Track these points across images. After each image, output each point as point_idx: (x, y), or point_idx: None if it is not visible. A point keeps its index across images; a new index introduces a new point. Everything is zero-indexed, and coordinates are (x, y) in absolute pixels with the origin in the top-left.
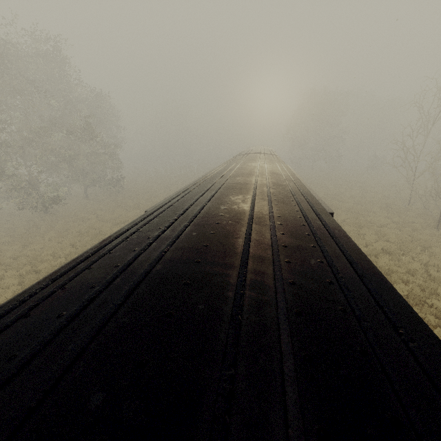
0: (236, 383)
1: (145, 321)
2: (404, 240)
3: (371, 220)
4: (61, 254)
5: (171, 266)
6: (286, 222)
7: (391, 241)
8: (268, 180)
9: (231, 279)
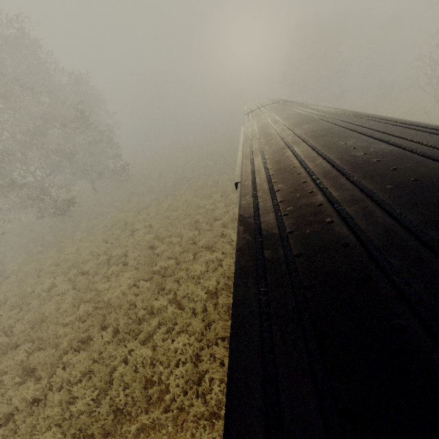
0: None
1: None
2: None
3: None
4: (99, 252)
5: None
6: None
7: None
8: (347, 120)
9: None
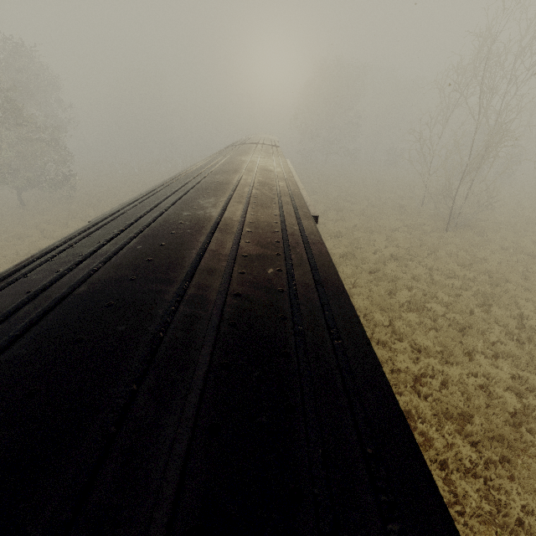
0: (137, 397)
1: (46, 350)
2: (413, 244)
3: (383, 223)
4: None
5: (97, 287)
6: (257, 228)
7: (401, 246)
8: (253, 179)
9: (167, 296)
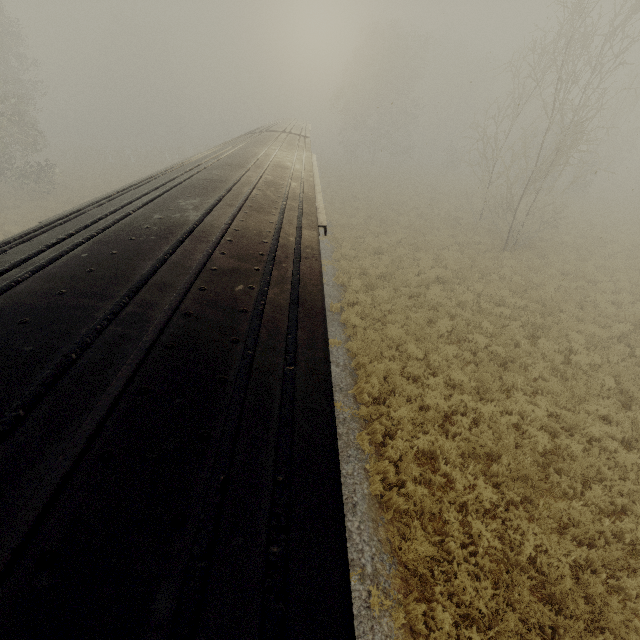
0: (24, 424)
1: None
2: (464, 265)
3: (432, 240)
4: None
5: (15, 301)
6: (241, 238)
7: (449, 267)
8: (259, 177)
9: (98, 313)
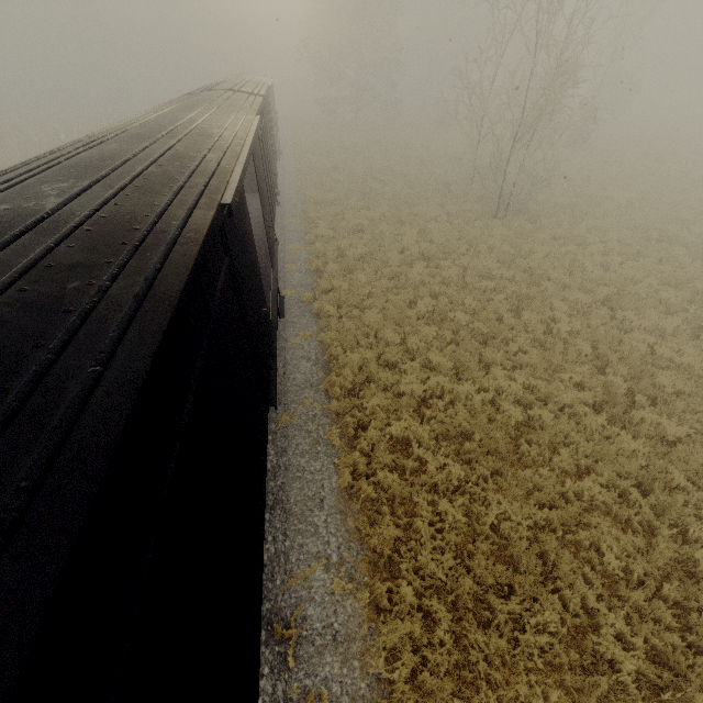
0: None
1: None
2: (451, 237)
3: (418, 211)
4: None
5: None
6: (105, 226)
7: (435, 241)
8: (164, 150)
9: None
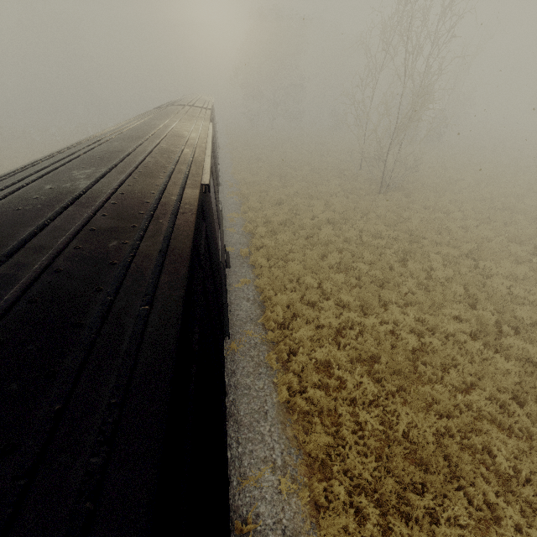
0: None
1: None
2: (348, 208)
3: (322, 189)
4: None
5: None
6: (125, 200)
7: (337, 211)
8: (153, 146)
9: None
